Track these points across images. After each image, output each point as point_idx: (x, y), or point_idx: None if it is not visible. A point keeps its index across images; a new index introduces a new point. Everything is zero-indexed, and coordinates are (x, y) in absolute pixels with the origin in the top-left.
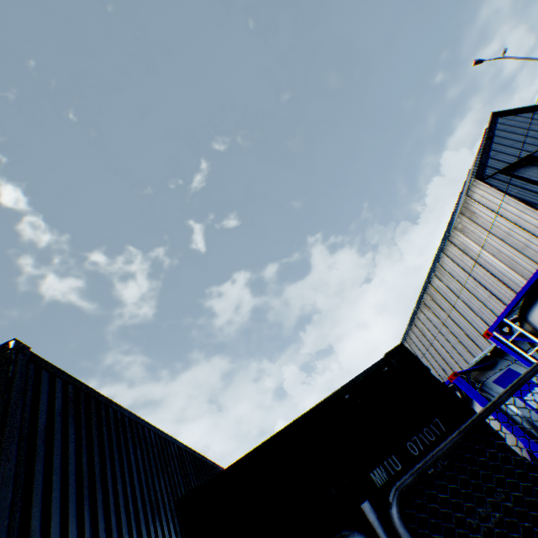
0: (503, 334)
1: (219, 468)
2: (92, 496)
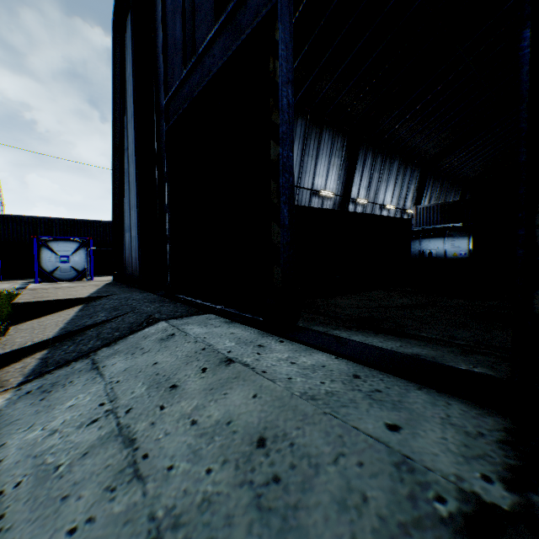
0: None
1: (100, 222)
2: None
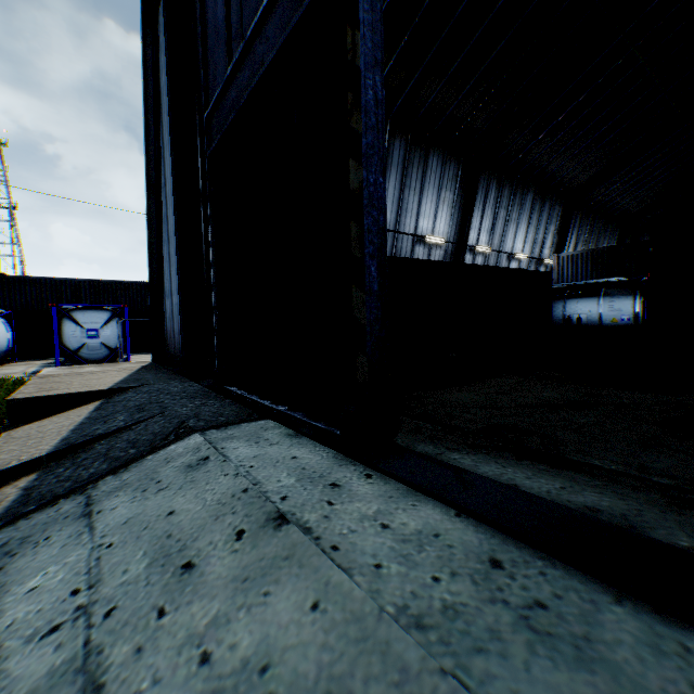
0: (5, 316)
1: (140, 283)
2: (6, 300)
